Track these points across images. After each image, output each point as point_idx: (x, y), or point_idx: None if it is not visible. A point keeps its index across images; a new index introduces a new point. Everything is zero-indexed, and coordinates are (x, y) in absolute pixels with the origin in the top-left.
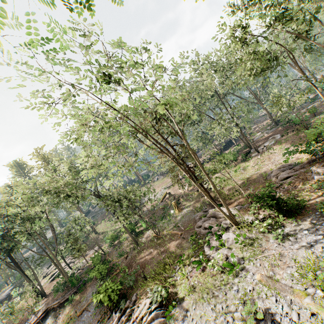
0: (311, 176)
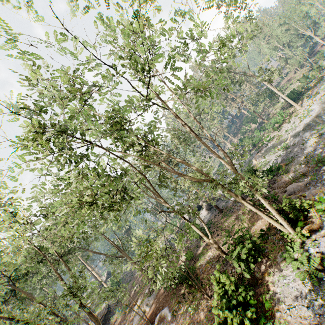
0: None
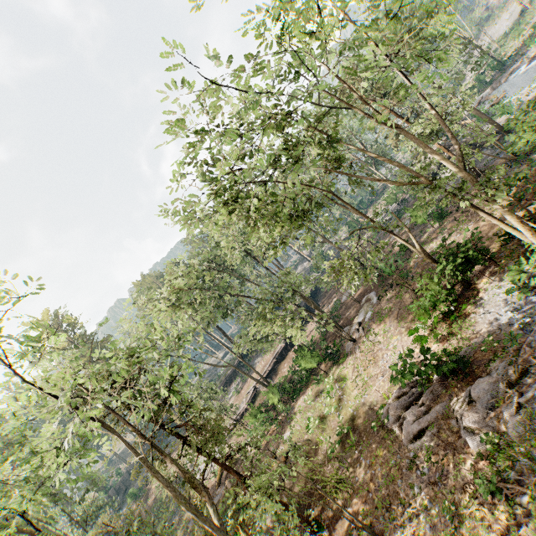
0: (462, 437)
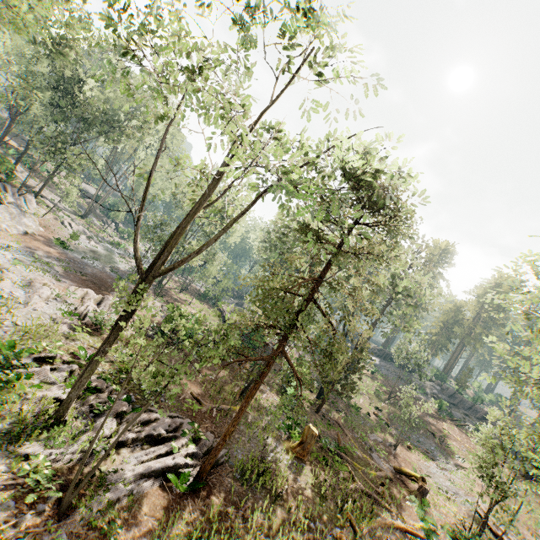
0: None
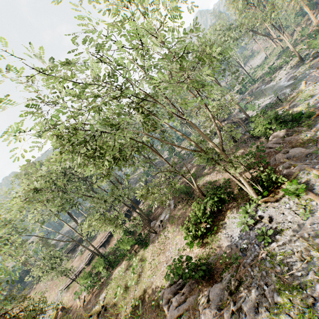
0: None
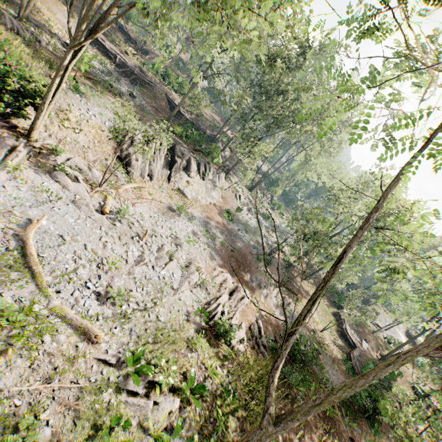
0: None
